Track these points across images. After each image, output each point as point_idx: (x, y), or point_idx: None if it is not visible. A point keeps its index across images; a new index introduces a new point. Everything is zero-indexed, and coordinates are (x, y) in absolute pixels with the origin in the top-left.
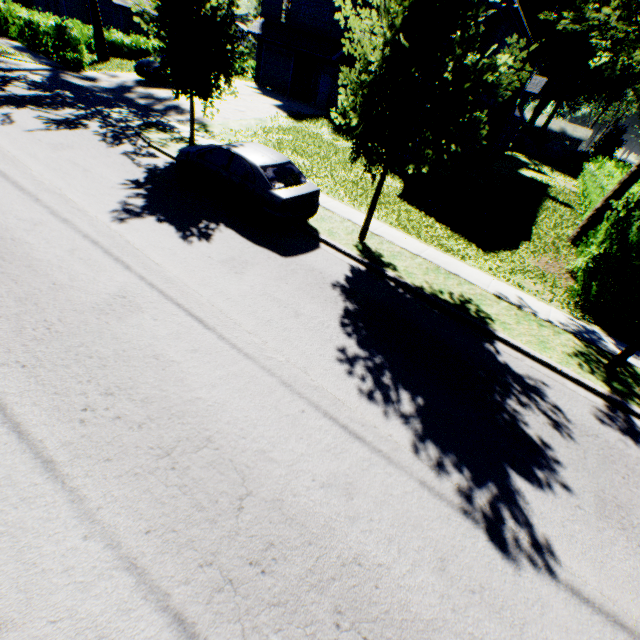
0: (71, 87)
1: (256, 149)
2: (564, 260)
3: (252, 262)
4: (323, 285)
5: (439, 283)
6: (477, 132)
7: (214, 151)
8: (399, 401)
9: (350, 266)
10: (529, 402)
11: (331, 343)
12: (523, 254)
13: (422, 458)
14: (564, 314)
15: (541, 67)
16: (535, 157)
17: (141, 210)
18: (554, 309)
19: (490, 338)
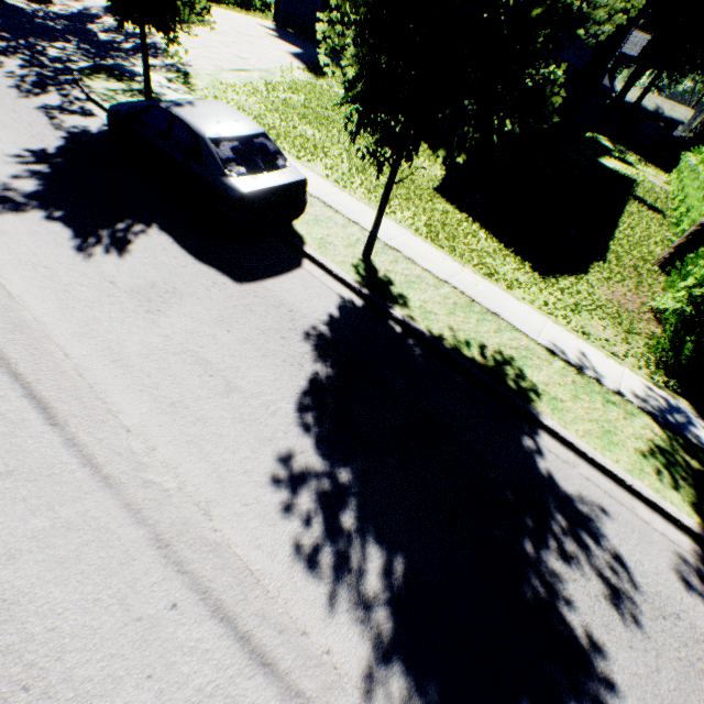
0: (2, 8)
1: (212, 111)
2: (648, 293)
3: (182, 292)
4: (288, 333)
5: (468, 329)
6: (547, 101)
7: (149, 110)
8: (361, 566)
9: (340, 298)
10: (578, 551)
11: (270, 446)
12: (593, 281)
13: (376, 703)
14: (642, 380)
15: (646, 18)
16: (621, 141)
17: (27, 199)
18: (628, 371)
19: (531, 425)
